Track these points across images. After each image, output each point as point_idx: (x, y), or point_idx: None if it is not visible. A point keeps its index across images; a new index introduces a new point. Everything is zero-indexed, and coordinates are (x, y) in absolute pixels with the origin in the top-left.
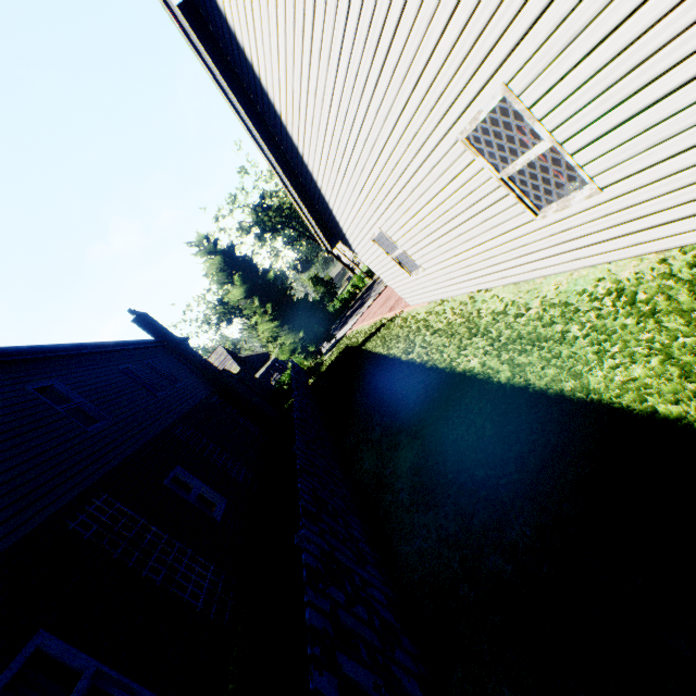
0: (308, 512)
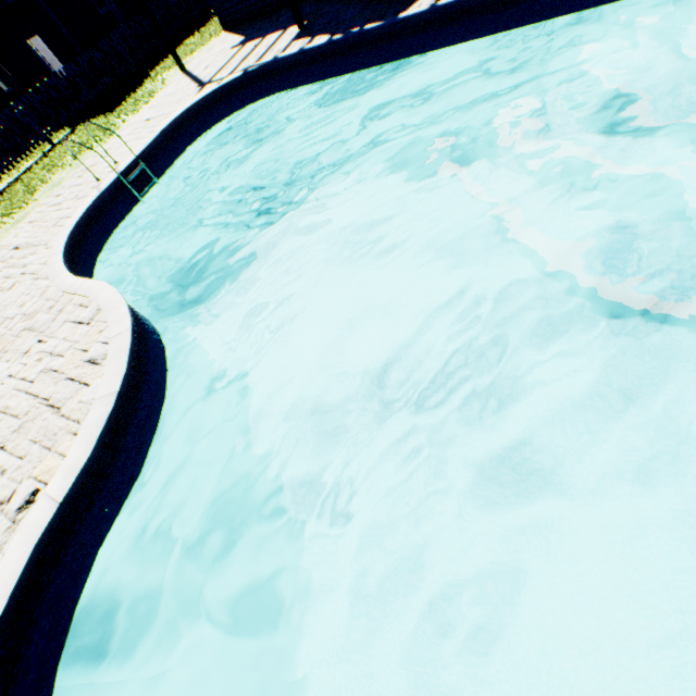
0: (157, 6)
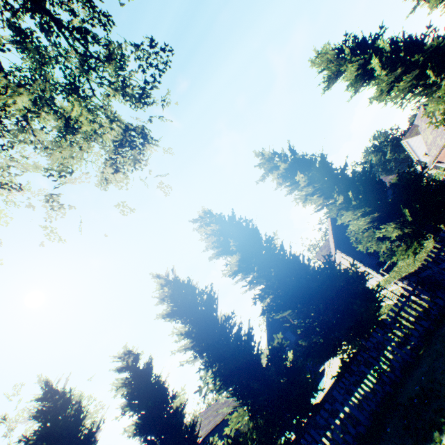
0: None
